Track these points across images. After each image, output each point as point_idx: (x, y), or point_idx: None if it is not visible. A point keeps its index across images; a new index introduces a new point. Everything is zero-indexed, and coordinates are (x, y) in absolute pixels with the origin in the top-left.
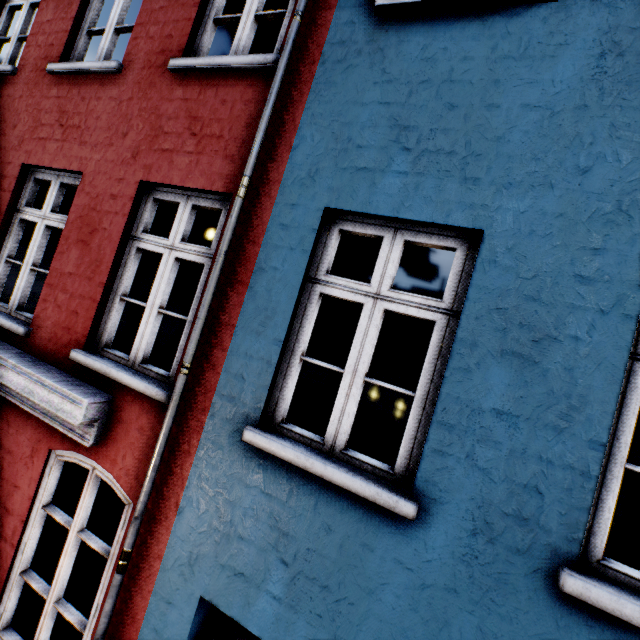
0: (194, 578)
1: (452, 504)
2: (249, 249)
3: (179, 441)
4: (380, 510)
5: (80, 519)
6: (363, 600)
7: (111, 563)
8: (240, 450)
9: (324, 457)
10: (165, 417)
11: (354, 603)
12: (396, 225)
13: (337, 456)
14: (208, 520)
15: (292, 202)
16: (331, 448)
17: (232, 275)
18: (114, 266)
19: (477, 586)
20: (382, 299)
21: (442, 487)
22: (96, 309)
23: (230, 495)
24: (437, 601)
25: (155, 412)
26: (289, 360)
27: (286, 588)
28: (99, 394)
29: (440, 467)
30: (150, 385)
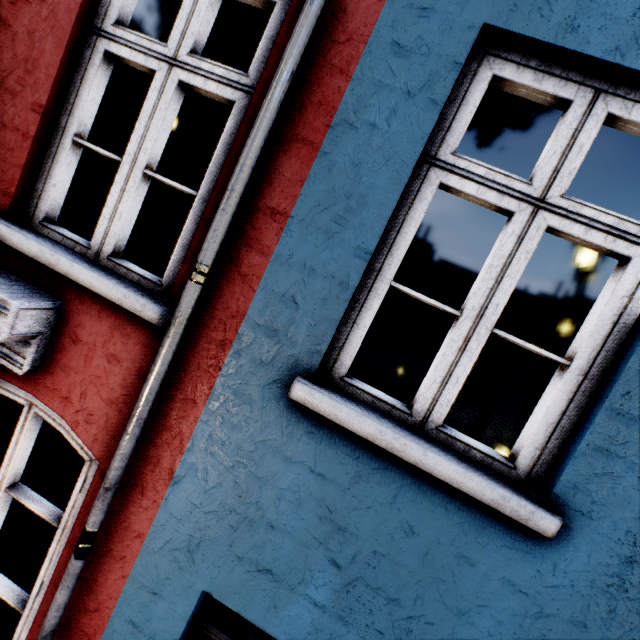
0: (194, 568)
1: (607, 521)
2: (327, 82)
3: (178, 384)
4: (494, 516)
5: (10, 471)
6: (447, 621)
7: (63, 534)
8: (280, 409)
9: (415, 435)
10: (160, 348)
11: (433, 623)
12: (599, 84)
13: (429, 434)
14: (220, 498)
15: (422, 3)
16: (422, 422)
17: (290, 126)
18: (61, 77)
19: (618, 623)
20: (547, 209)
21: (597, 498)
22: (28, 151)
23: (258, 469)
24: (555, 634)
25: (137, 336)
26: (371, 285)
27: (334, 595)
28: (38, 295)
29: (600, 471)
30: (131, 293)
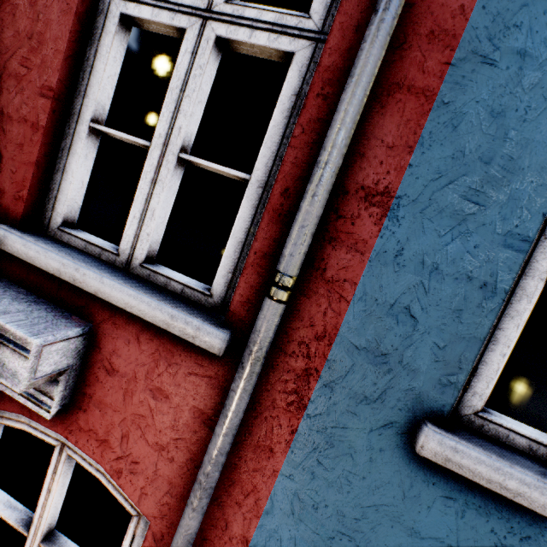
0: None
1: None
2: (442, 2)
3: (246, 426)
4: None
5: (44, 524)
6: None
7: None
8: (398, 464)
9: None
10: (232, 393)
11: None
12: None
13: None
14: None
15: None
16: None
17: (387, 71)
18: (71, 52)
19: None
20: None
21: None
22: (38, 144)
23: (370, 544)
24: None
25: (188, 364)
26: (515, 283)
27: None
28: (62, 320)
29: None
30: (180, 313)
